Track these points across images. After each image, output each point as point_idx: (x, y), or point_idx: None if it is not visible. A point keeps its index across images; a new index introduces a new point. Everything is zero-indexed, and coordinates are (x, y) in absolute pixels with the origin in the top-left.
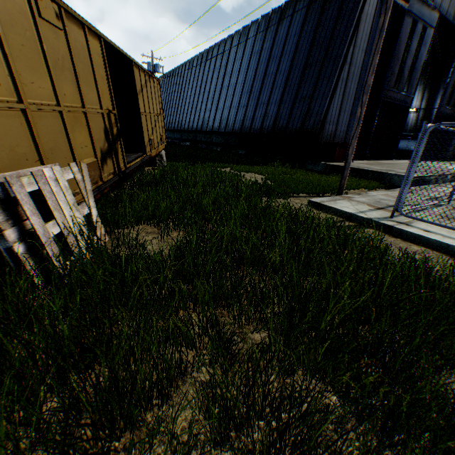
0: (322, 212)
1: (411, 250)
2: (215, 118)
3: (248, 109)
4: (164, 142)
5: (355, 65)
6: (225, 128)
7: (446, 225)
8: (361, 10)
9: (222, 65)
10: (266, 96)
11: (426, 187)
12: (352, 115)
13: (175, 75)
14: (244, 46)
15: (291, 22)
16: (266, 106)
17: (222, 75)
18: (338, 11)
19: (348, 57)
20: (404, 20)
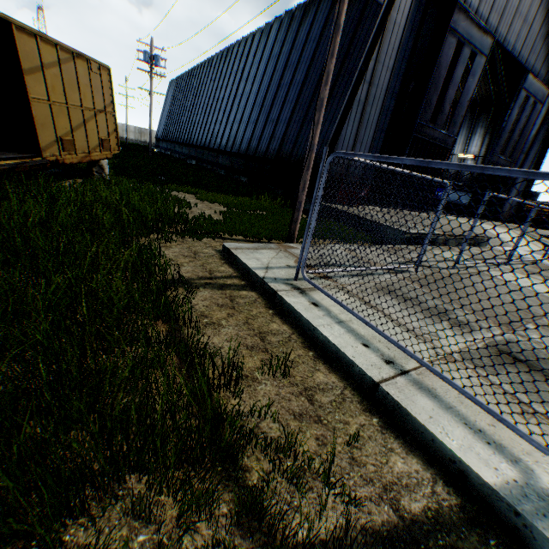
0: (222, 263)
1: (262, 330)
2: (224, 133)
3: (257, 127)
4: (112, 150)
5: (377, 85)
6: (232, 147)
7: (364, 298)
8: (387, 16)
9: (240, 69)
10: (277, 112)
11: (427, 248)
12: (372, 149)
13: (193, 76)
14: (263, 47)
15: (313, 22)
16: (274, 125)
17: (238, 81)
18: (360, 14)
19: (368, 74)
20: (446, 39)
